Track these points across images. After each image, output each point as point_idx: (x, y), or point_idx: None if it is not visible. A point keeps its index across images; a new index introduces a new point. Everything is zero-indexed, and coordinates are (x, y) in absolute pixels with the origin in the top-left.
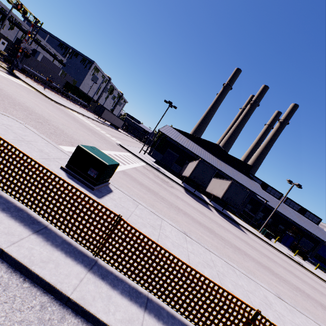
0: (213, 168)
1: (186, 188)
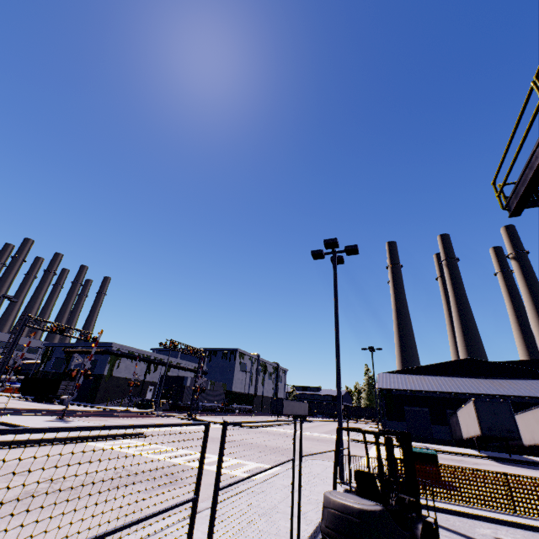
0: (501, 401)
1: (493, 457)
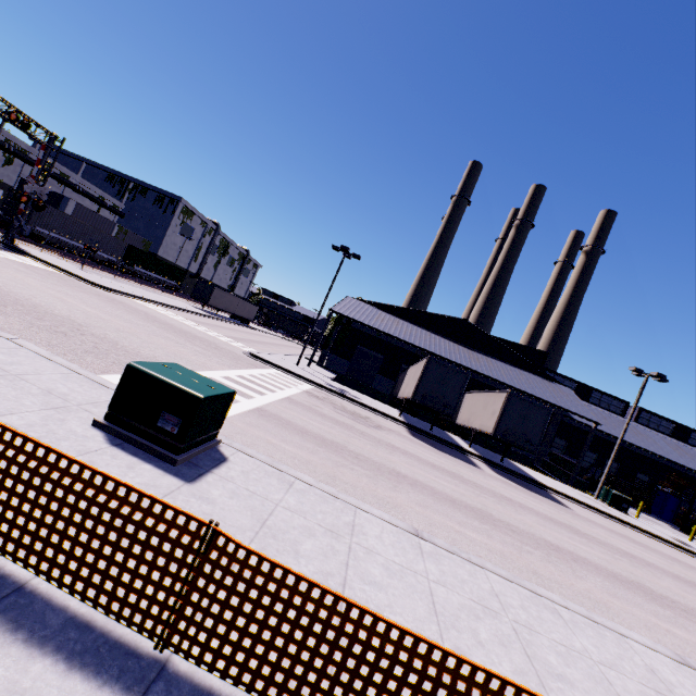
0: (461, 371)
1: (410, 425)
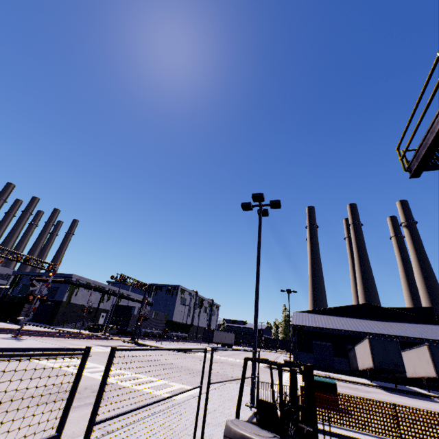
0: (391, 340)
1: (382, 386)
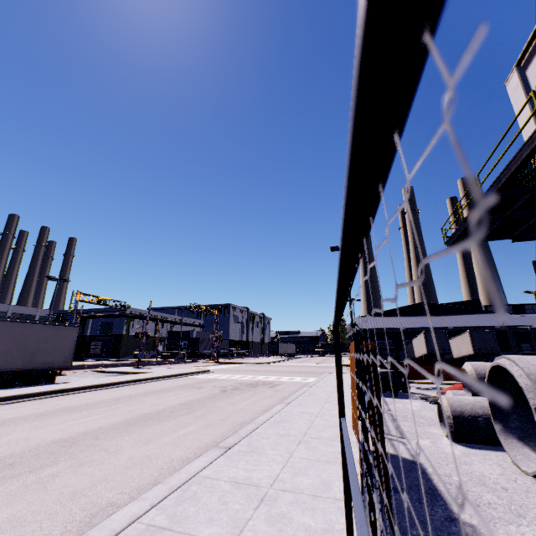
0: (441, 331)
1: None
